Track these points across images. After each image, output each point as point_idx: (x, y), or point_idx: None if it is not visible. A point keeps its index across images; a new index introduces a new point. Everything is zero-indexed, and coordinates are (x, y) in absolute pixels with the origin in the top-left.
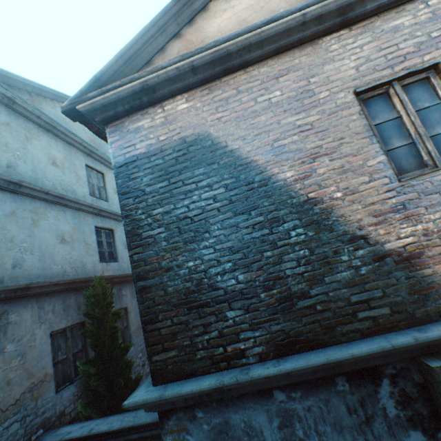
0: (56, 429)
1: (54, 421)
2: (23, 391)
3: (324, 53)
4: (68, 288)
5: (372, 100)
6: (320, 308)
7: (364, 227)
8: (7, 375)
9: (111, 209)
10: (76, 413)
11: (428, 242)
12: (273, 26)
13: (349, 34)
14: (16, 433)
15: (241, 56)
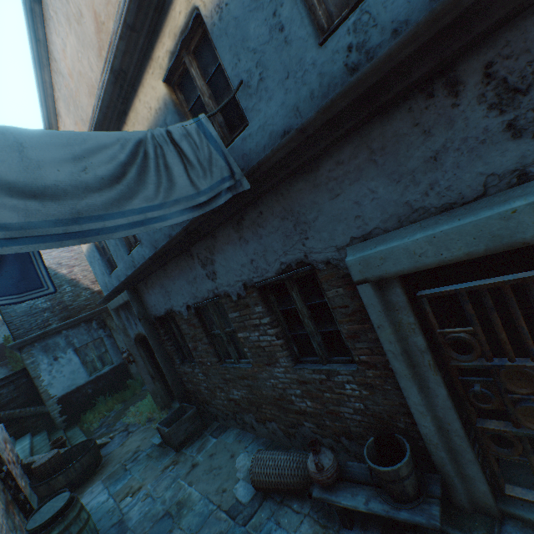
0: None
1: None
2: None
3: None
4: None
5: None
6: (77, 307)
7: (89, 285)
8: None
9: None
10: None
11: None
12: None
13: None
14: None
15: None
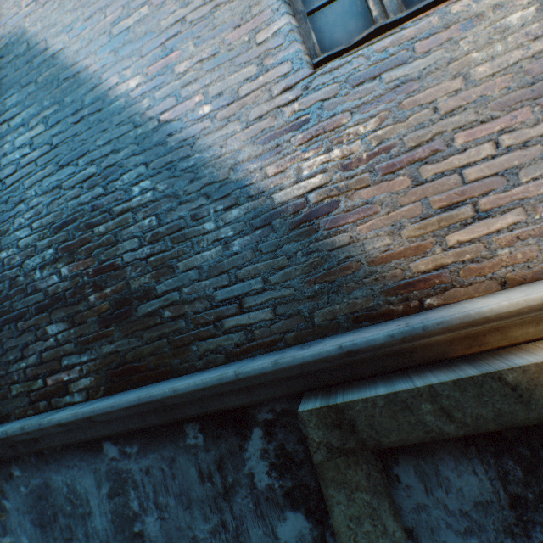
0: None
1: None
2: None
3: None
4: None
5: None
6: (170, 314)
7: (243, 166)
8: None
9: None
10: None
11: (350, 181)
12: None
13: None
14: None
15: None
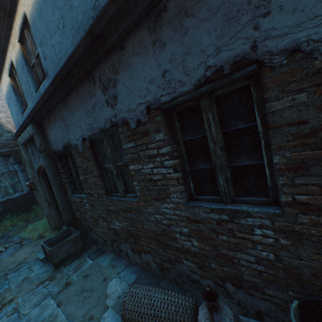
0: None
1: None
2: None
3: None
4: None
5: None
6: None
7: (11, 129)
8: None
9: None
10: None
11: None
12: None
13: None
14: None
15: None
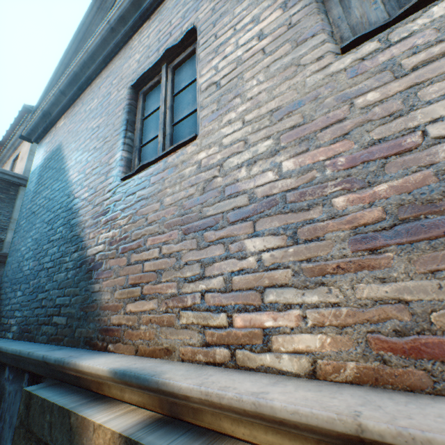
0: None
1: None
2: None
3: (129, 52)
4: None
5: (154, 91)
6: (44, 304)
7: (86, 229)
8: None
9: None
10: None
11: (110, 252)
12: (93, 41)
13: (148, 25)
14: None
15: (86, 73)
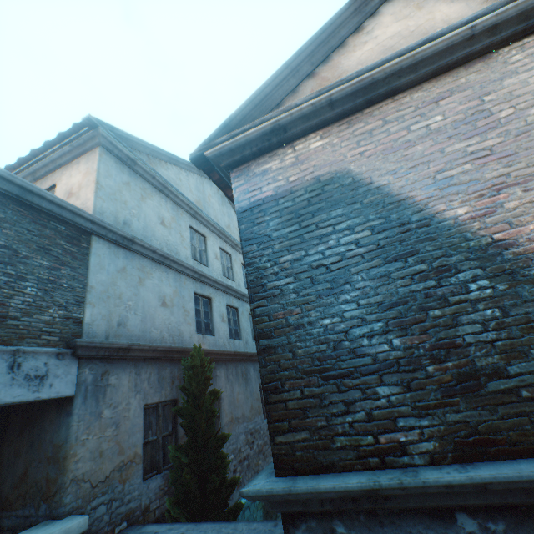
0: (141, 526)
1: (138, 516)
2: (112, 468)
3: (501, 66)
4: (164, 357)
5: None
6: (528, 394)
7: None
8: (101, 444)
9: (211, 275)
10: (161, 513)
11: None
12: (430, 45)
13: None
14: (102, 518)
15: (388, 83)
